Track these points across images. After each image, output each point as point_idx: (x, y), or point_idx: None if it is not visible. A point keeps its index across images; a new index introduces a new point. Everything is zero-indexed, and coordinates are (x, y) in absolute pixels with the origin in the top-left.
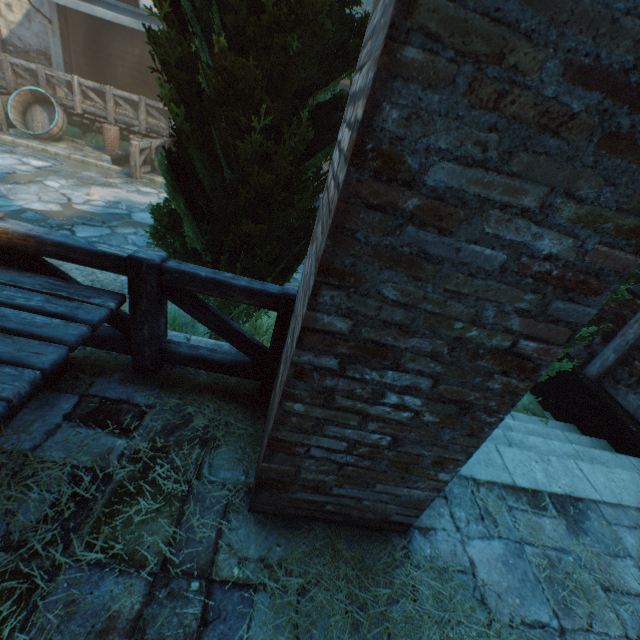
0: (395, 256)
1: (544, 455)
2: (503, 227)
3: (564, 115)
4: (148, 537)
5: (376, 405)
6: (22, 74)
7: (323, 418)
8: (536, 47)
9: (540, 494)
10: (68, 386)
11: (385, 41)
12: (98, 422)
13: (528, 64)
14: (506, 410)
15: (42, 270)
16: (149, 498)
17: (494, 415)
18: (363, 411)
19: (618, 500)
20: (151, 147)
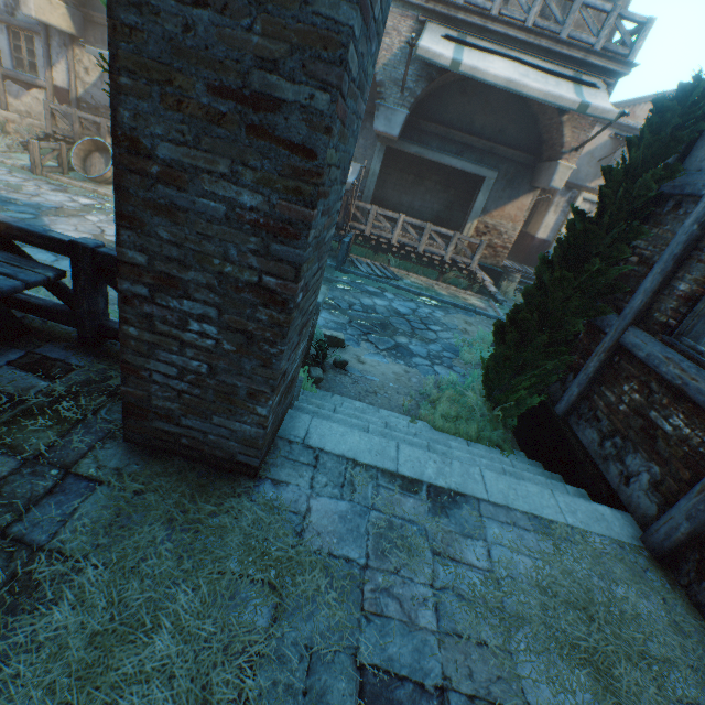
0: (158, 206)
1: (448, 459)
2: (215, 187)
3: (219, 115)
4: (34, 439)
5: (186, 332)
6: (88, 126)
7: (153, 343)
8: (187, 77)
9: (419, 483)
10: (21, 345)
11: (110, 75)
12: (33, 369)
13: (187, 86)
14: (281, 342)
15: (12, 251)
16: (48, 419)
17: (275, 346)
18: (179, 337)
19: (508, 503)
20: None
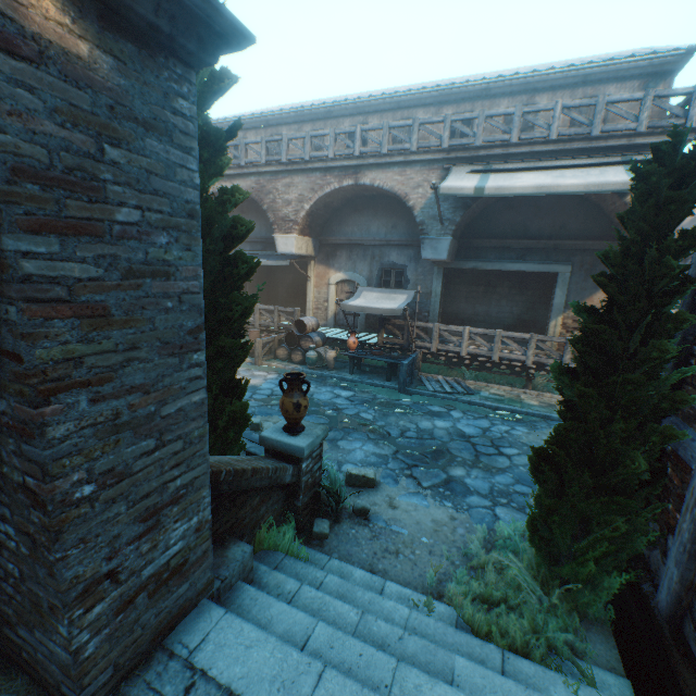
0: None
1: None
2: None
3: None
4: None
5: None
6: None
7: None
8: None
9: None
10: None
11: None
12: None
13: None
14: (54, 548)
15: None
16: None
17: (52, 552)
18: None
19: None
20: (274, 340)
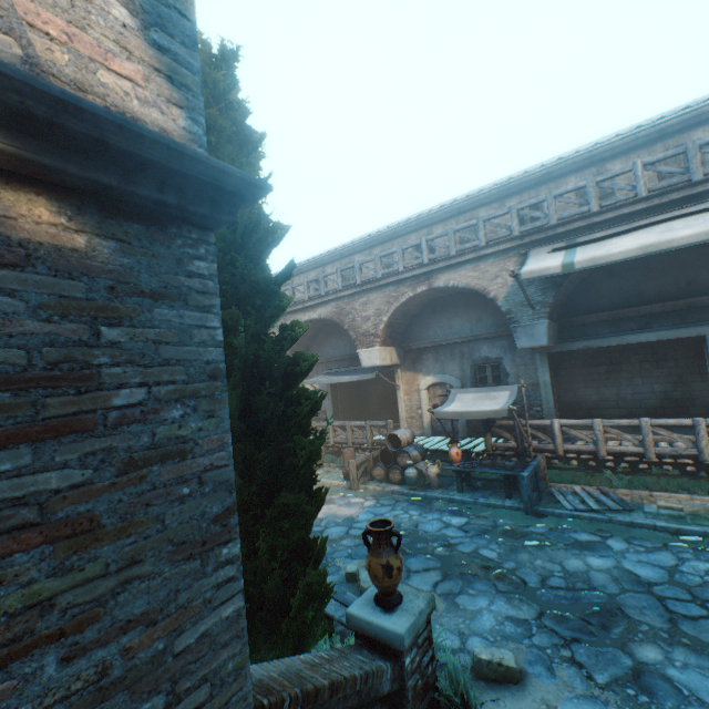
0: None
1: None
2: None
3: None
4: None
5: None
6: None
7: None
8: None
9: None
10: None
11: None
12: None
13: None
14: None
15: None
16: None
17: None
18: None
19: None
20: (369, 458)
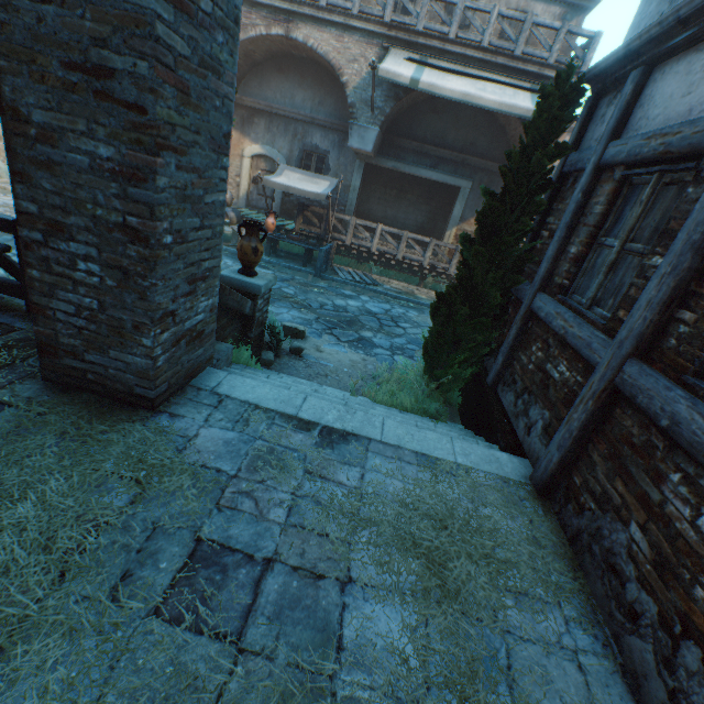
0: (40, 163)
1: (354, 410)
2: (79, 143)
3: (73, 84)
4: None
5: (77, 272)
6: None
7: (53, 283)
8: (46, 57)
9: (315, 424)
10: None
11: None
12: None
13: (47, 64)
14: (151, 275)
15: None
16: None
17: (147, 280)
18: (72, 277)
19: (400, 444)
20: None
